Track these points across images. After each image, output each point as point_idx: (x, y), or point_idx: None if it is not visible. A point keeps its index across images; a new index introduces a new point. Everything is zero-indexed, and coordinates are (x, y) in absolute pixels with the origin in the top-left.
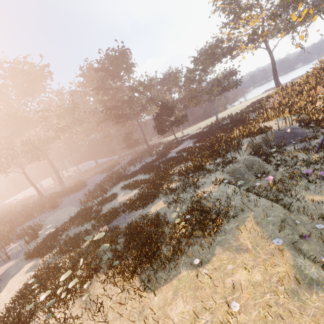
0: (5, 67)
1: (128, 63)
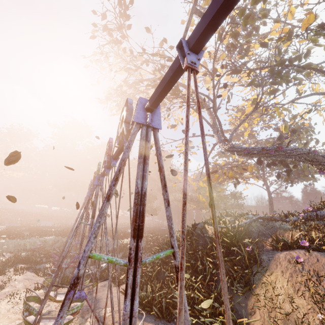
0: None
1: None
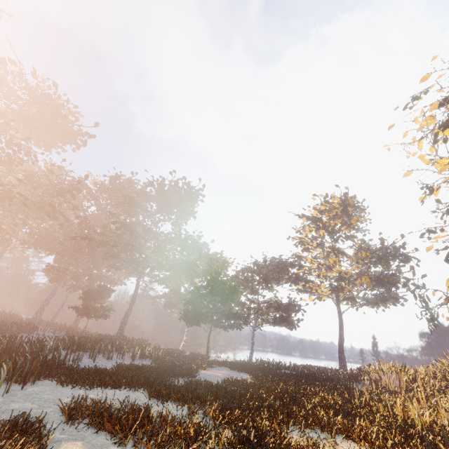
0: (42, 89)
1: (193, 207)
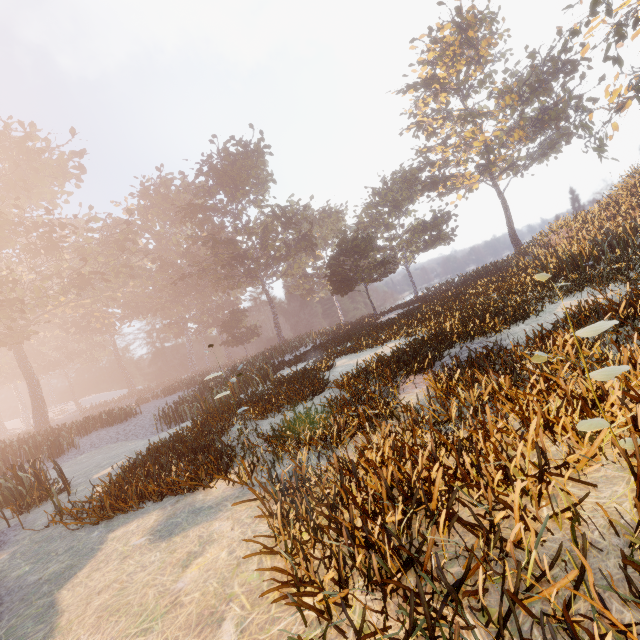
0: None
1: (266, 170)
